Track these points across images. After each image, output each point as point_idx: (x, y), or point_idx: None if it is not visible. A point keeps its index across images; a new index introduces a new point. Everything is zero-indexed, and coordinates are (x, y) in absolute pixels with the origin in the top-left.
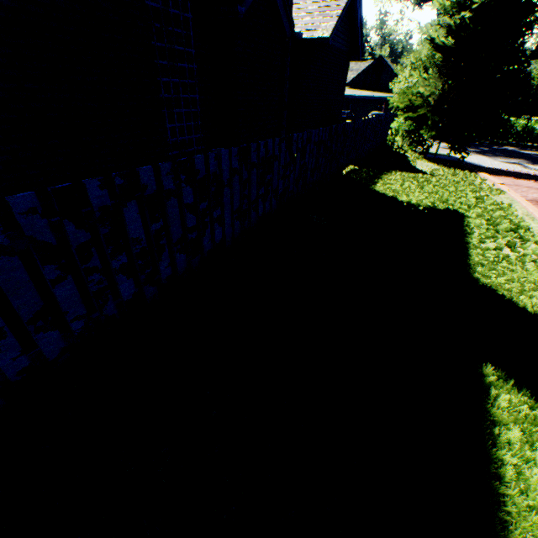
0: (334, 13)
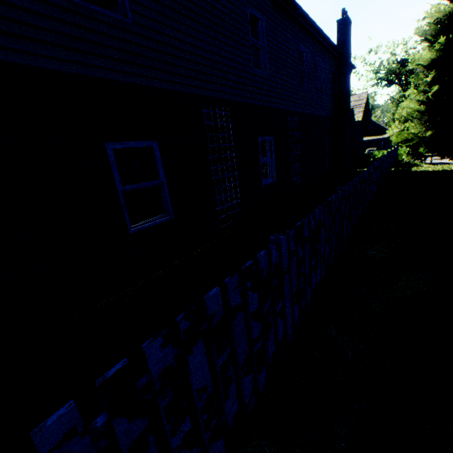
0: (359, 110)
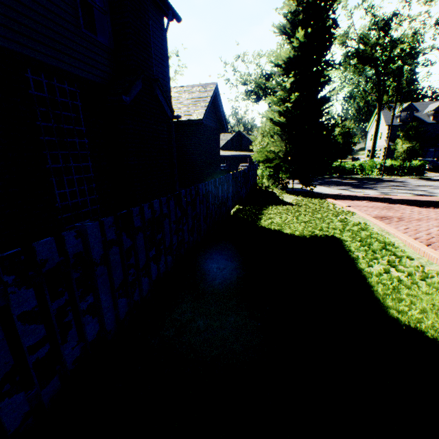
0: (203, 104)
